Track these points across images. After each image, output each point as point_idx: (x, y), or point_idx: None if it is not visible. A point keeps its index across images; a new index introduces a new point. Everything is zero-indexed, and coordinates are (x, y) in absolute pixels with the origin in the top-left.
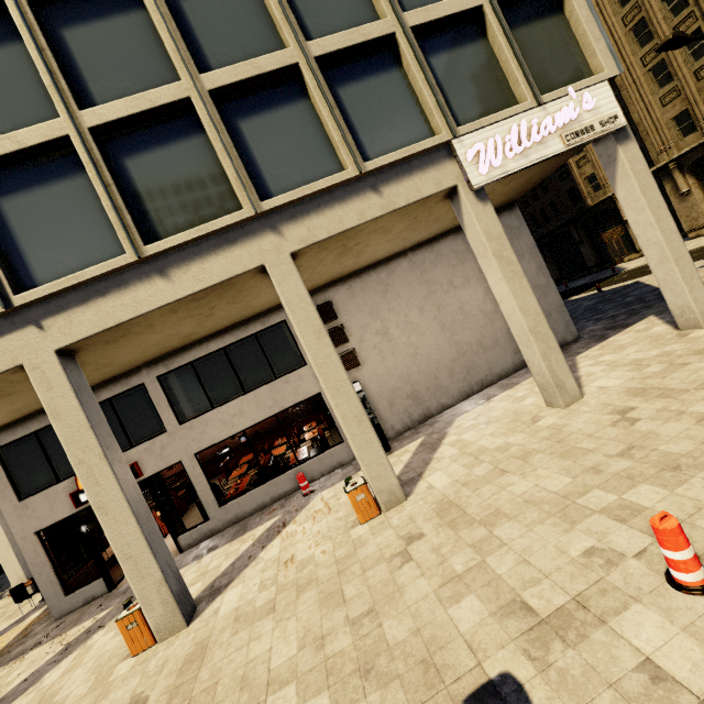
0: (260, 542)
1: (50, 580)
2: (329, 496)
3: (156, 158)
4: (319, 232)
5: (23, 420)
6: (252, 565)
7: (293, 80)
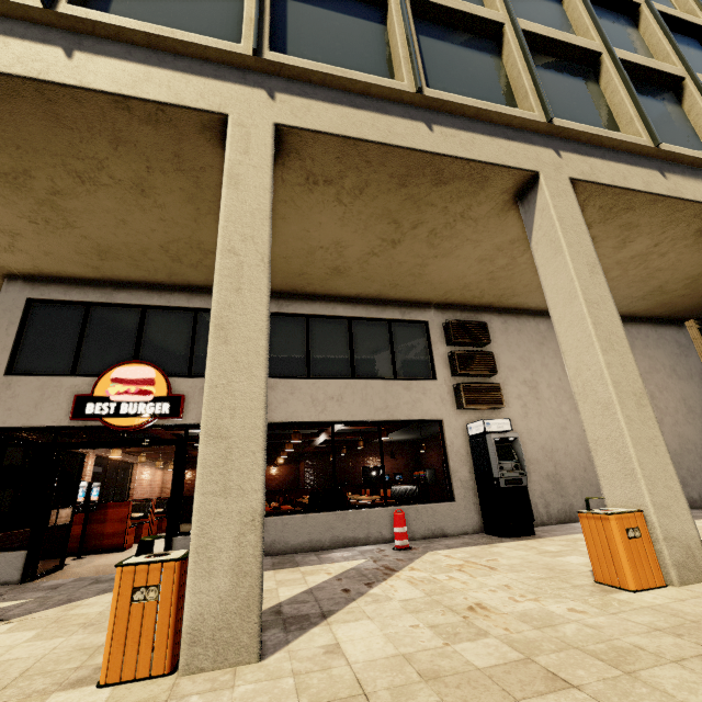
0: (352, 578)
1: None
2: (462, 555)
3: (450, 51)
4: (602, 176)
5: (86, 284)
6: (368, 600)
7: (585, 69)
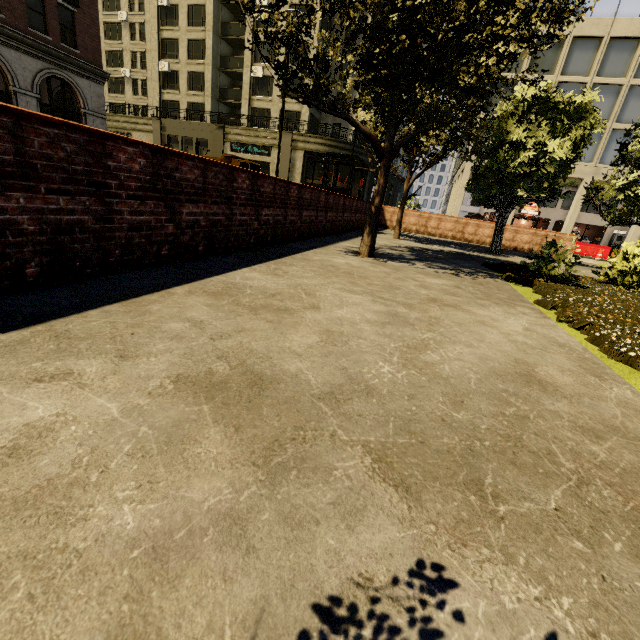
0: None
1: None
2: None
3: None
4: None
5: None
6: None
7: None
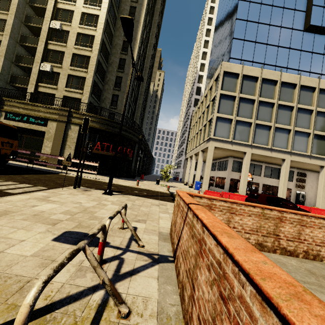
0: None
1: (228, 187)
2: None
3: (318, 141)
4: None
5: (240, 158)
6: None
7: None
